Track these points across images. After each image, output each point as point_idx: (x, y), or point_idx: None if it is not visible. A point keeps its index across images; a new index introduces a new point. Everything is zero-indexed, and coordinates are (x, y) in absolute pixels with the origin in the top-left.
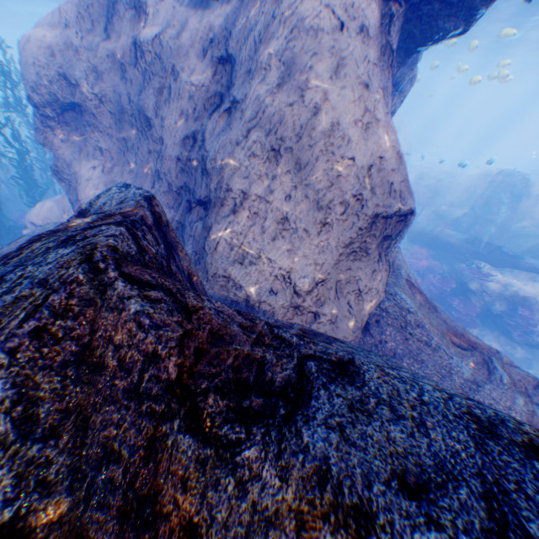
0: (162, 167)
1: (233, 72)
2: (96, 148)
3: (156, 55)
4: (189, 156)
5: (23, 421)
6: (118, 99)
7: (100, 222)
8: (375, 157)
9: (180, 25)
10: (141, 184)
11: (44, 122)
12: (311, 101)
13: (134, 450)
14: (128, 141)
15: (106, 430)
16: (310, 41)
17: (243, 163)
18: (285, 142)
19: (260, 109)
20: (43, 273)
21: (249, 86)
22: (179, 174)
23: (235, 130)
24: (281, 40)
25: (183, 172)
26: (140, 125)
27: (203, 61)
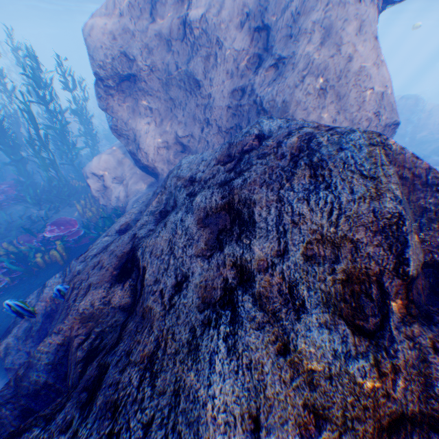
0: (212, 114)
1: (269, 37)
2: (146, 108)
3: (202, 30)
4: (239, 103)
5: (403, 195)
6: (165, 68)
7: (320, 130)
8: (383, 87)
9: (219, 6)
10: (189, 130)
11: (107, 92)
12: (344, 52)
13: (435, 206)
14: (174, 99)
15: (418, 202)
16: (339, 10)
17: (302, 100)
18: (329, 82)
19: (309, 61)
20: (363, 143)
21: (295, 46)
22: (229, 118)
23: (290, 79)
24: (319, 12)
25: (233, 115)
26: (187, 86)
27: (241, 32)
